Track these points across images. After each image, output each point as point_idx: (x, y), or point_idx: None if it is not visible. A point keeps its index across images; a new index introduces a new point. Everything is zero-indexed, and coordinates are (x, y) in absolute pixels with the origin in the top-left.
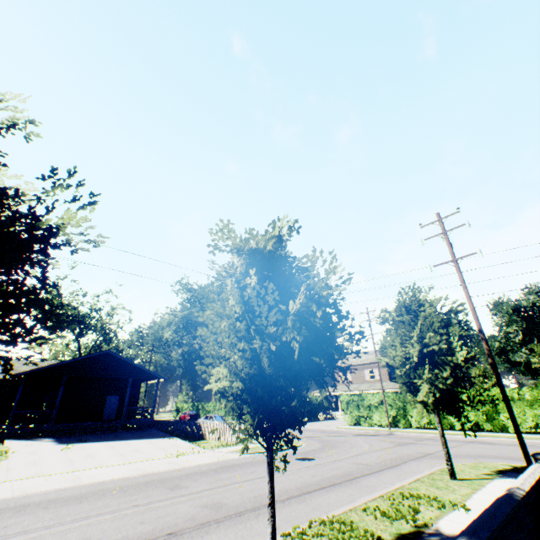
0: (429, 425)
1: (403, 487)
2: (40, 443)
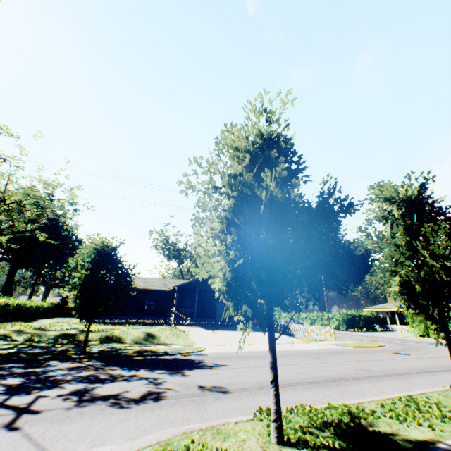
0: None
1: None
2: (196, 328)
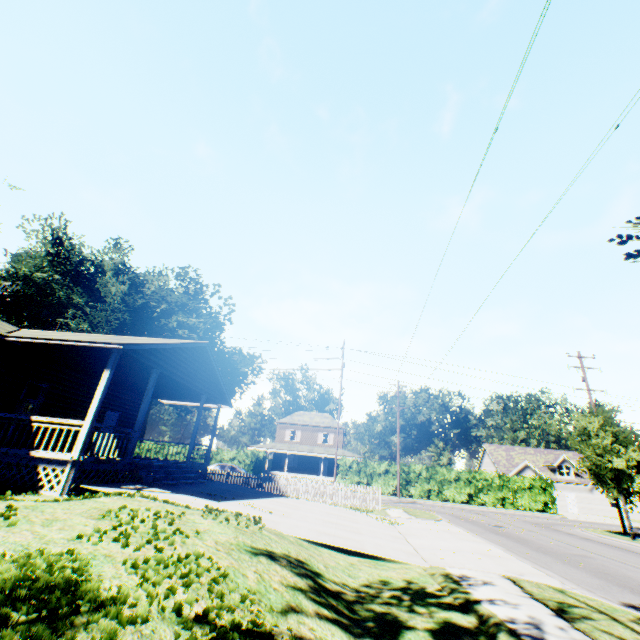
0: (426, 496)
1: None
2: (181, 497)
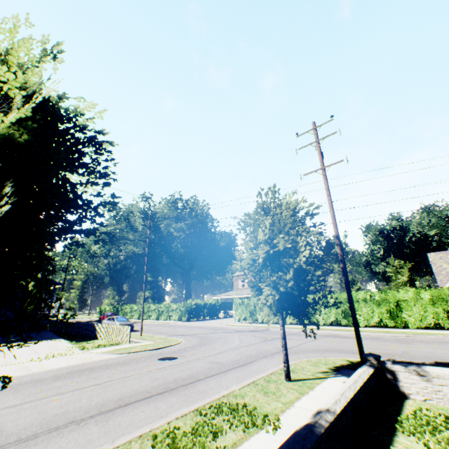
0: None
1: (231, 394)
2: None
